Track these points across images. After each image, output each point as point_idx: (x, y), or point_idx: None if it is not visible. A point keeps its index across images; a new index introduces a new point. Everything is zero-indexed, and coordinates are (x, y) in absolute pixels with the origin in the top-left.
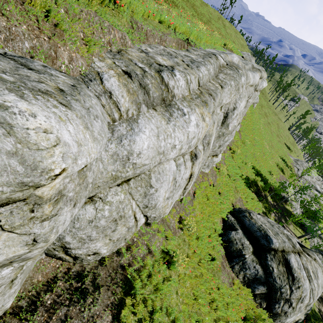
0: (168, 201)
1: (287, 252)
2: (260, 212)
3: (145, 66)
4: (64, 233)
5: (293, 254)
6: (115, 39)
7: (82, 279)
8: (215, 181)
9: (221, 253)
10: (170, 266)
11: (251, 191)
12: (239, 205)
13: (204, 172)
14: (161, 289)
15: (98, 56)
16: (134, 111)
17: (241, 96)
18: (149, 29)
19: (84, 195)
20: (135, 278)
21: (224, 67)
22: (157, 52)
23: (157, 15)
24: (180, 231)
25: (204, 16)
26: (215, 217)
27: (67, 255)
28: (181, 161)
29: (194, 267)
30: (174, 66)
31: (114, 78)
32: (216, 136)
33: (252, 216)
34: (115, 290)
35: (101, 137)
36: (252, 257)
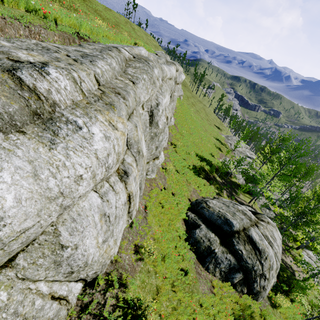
0: (108, 242)
1: (247, 228)
2: (214, 195)
3: None
4: None
5: (253, 228)
6: None
7: None
8: (165, 183)
9: (193, 259)
10: None
11: (201, 178)
12: (195, 197)
13: (150, 179)
14: None
15: None
16: None
17: (163, 90)
18: None
19: None
20: None
21: (132, 61)
22: (21, 47)
23: (20, 2)
24: (140, 264)
25: (110, 20)
26: (176, 223)
27: None
28: (106, 188)
29: (168, 297)
30: (49, 62)
31: None
32: (149, 138)
33: (209, 204)
34: None
35: None
36: (221, 249)
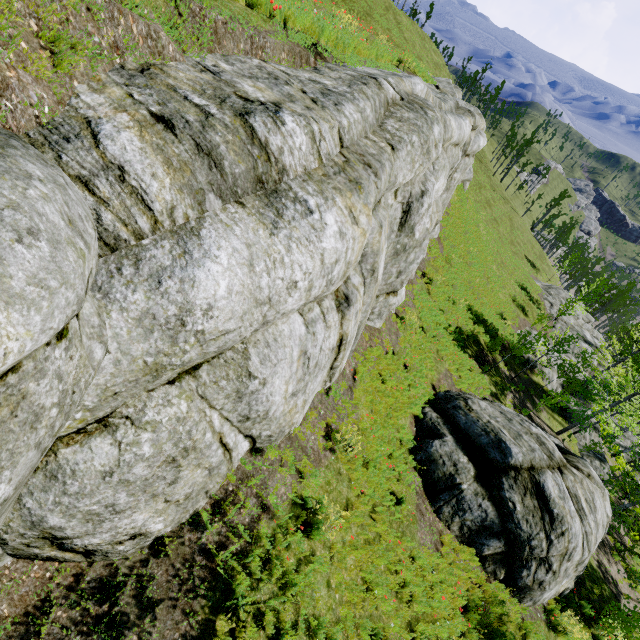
0: (297, 400)
1: (539, 469)
2: (486, 394)
3: (208, 103)
4: (41, 511)
5: (551, 472)
6: (132, 37)
7: (110, 594)
8: (396, 343)
9: (416, 485)
10: (311, 531)
11: (467, 356)
12: (447, 386)
13: (372, 328)
14: (294, 585)
15: (89, 79)
16: (189, 210)
17: (436, 166)
18: (220, 19)
19: (29, 442)
20: (235, 572)
21: (397, 106)
22: (244, 72)
23: None
24: (329, 456)
25: (356, 3)
26: (400, 416)
27: (67, 551)
28: (316, 314)
29: (361, 523)
30: (282, 103)
31: (129, 132)
32: (391, 253)
33: (471, 405)
34: (191, 606)
35: (41, 289)
36: (474, 487)
